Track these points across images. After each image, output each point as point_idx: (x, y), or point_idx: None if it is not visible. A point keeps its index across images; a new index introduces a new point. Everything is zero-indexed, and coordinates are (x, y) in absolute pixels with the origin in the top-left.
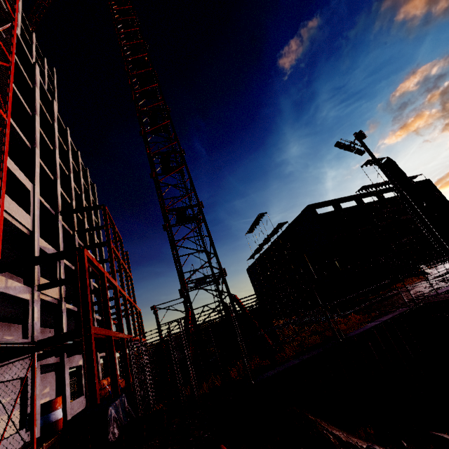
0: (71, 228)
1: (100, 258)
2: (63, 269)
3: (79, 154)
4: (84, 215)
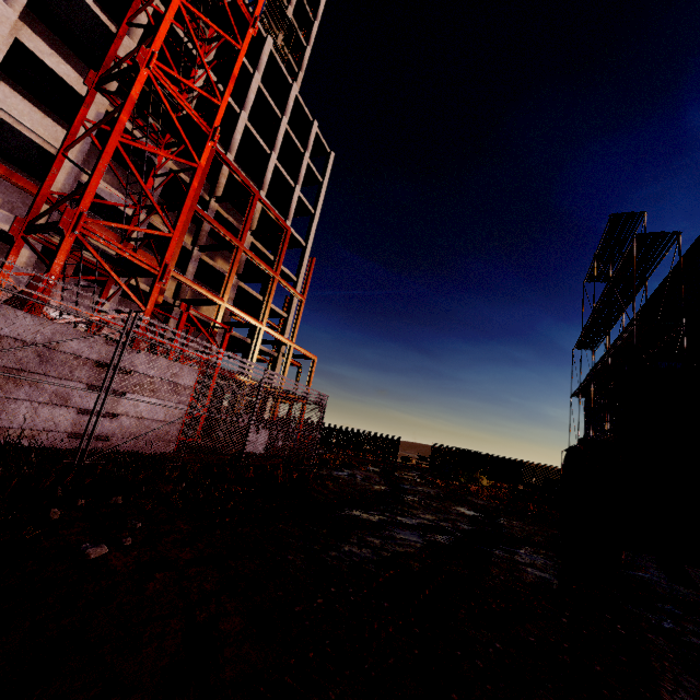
0: (211, 192)
1: (298, 267)
2: (142, 234)
3: (295, 90)
4: (262, 186)
